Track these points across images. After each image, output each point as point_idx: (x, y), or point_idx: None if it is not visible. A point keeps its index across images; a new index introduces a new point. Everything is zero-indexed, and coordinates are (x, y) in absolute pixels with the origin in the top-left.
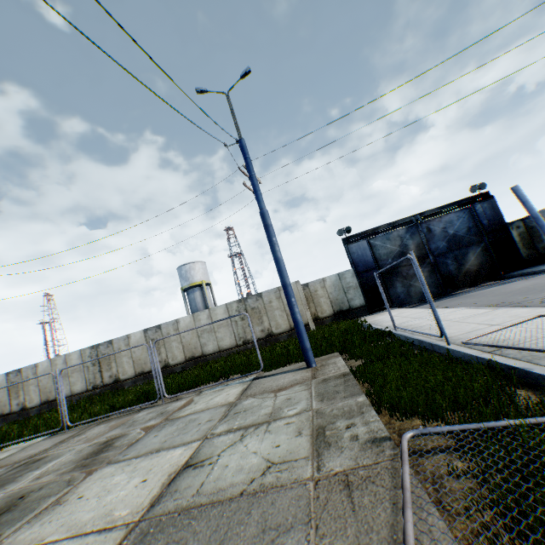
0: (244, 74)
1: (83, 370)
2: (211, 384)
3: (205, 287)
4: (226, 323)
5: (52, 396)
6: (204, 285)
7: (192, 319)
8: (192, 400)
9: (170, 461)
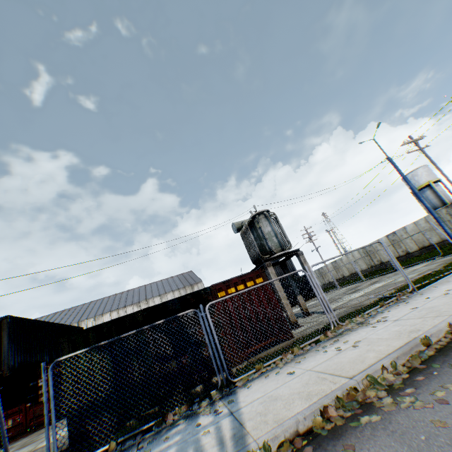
0: (377, 126)
1: (361, 259)
2: (416, 262)
3: (432, 185)
4: None
5: (352, 271)
6: (431, 184)
7: (413, 225)
8: (407, 269)
9: (388, 281)
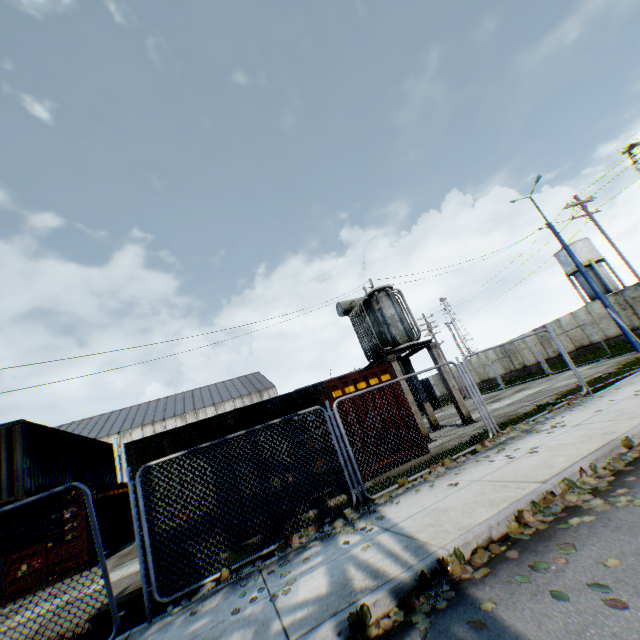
0: (536, 180)
1: (498, 361)
2: (576, 365)
3: (594, 266)
4: (605, 315)
5: (485, 377)
6: (592, 264)
7: (570, 317)
8: (563, 373)
9: (542, 387)
